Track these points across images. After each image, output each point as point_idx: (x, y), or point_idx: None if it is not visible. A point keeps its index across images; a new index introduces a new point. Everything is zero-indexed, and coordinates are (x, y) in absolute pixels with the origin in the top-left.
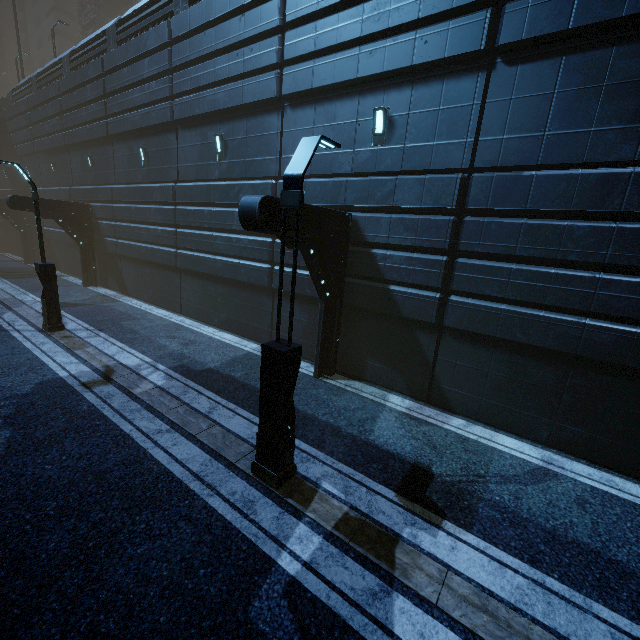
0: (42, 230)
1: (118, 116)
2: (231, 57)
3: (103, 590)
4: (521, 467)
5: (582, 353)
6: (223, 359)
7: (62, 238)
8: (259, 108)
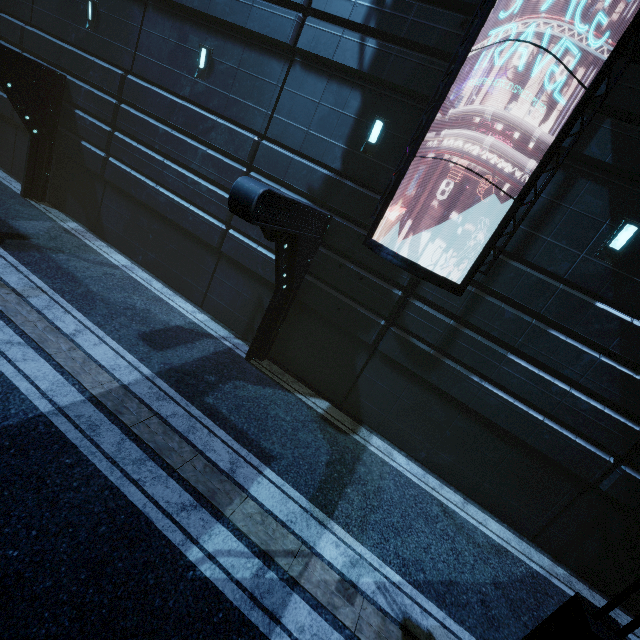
0: None
1: None
2: None
3: None
4: (101, 261)
5: (154, 207)
6: None
7: None
8: None
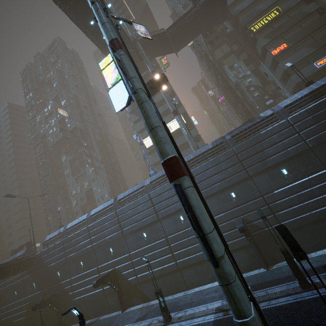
0: (72, 301)
1: (128, 227)
2: None
3: (322, 315)
4: None
5: (317, 219)
6: None
7: (92, 297)
8: None
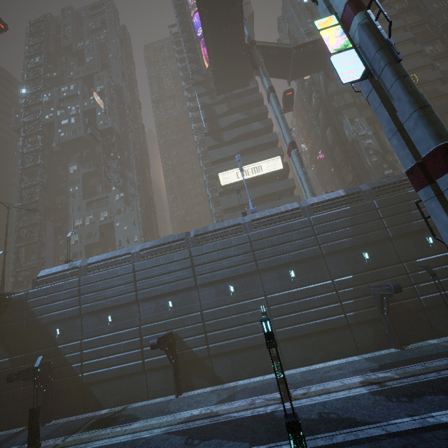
0: (77, 378)
1: (207, 274)
2: (292, 244)
3: None
4: None
5: None
6: (369, 363)
7: (120, 372)
8: (311, 258)
